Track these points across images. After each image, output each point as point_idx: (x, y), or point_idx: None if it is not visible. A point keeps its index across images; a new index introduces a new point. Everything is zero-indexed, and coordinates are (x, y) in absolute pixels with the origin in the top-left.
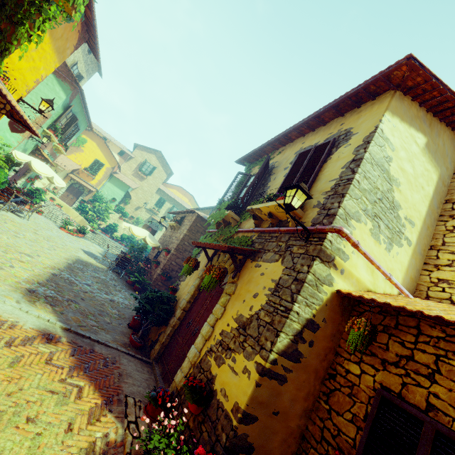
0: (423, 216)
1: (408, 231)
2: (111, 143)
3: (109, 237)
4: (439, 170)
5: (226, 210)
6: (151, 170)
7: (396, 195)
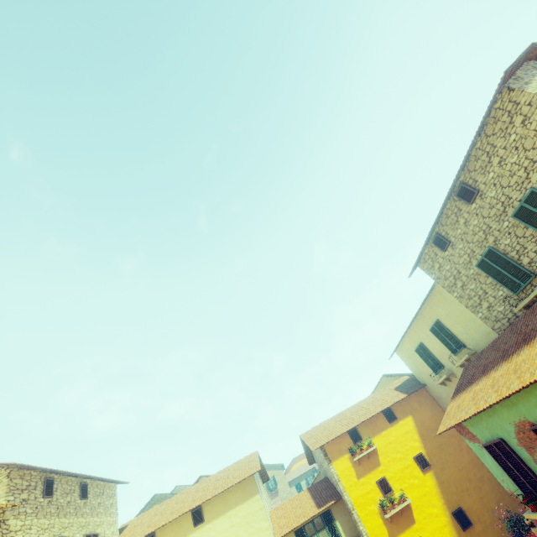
0: None
1: None
2: None
3: None
4: None
5: None
6: (273, 481)
7: None
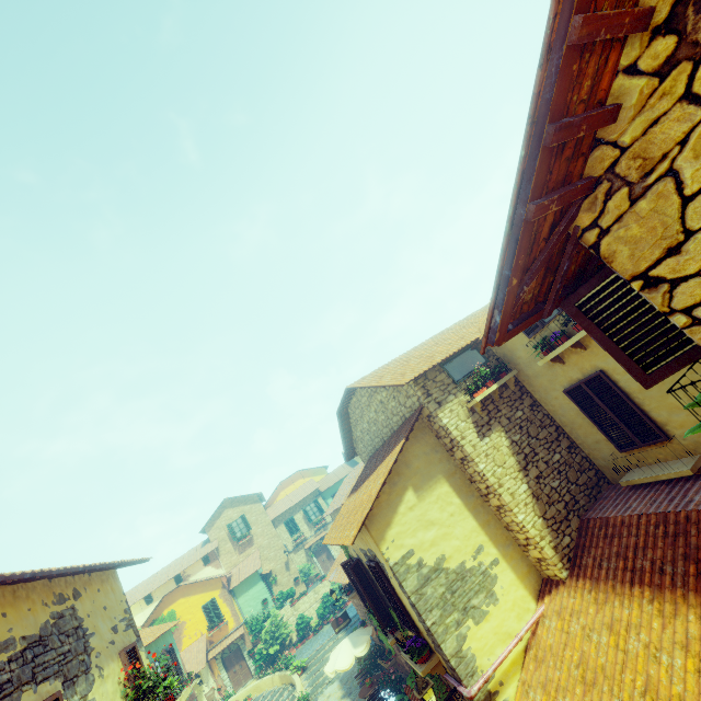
0: (476, 526)
1: (485, 559)
2: (188, 569)
3: (314, 635)
4: (440, 475)
5: (386, 639)
6: (243, 524)
7: (452, 565)
